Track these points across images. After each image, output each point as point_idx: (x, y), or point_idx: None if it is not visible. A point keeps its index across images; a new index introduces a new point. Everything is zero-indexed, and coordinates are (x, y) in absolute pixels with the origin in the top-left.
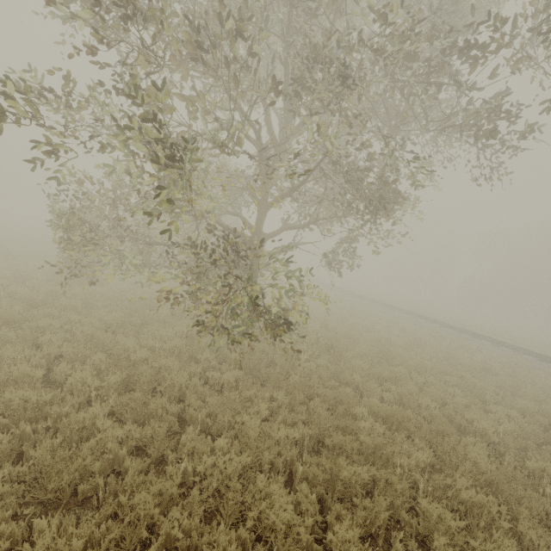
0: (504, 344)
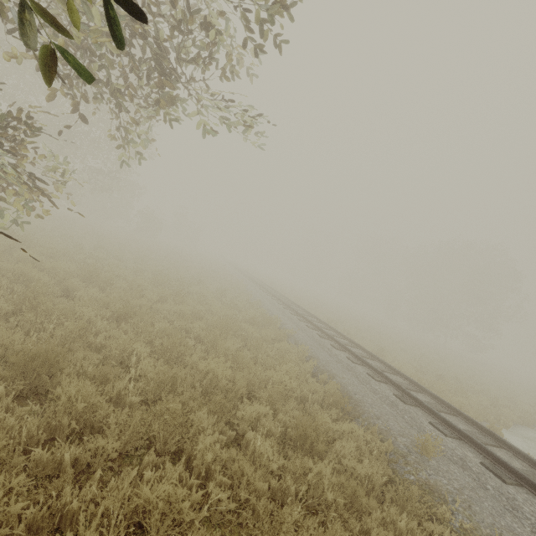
0: (262, 286)
